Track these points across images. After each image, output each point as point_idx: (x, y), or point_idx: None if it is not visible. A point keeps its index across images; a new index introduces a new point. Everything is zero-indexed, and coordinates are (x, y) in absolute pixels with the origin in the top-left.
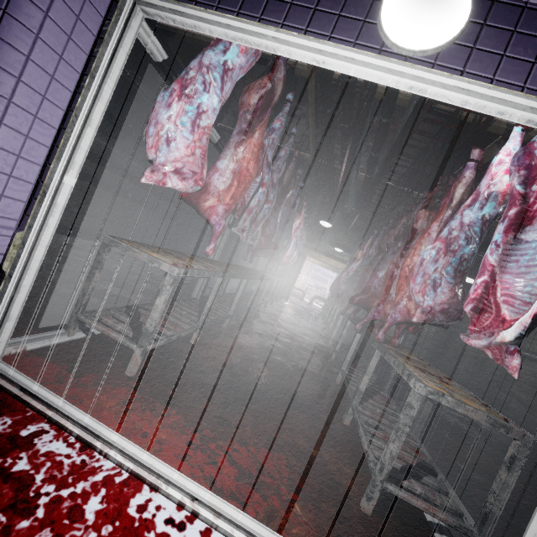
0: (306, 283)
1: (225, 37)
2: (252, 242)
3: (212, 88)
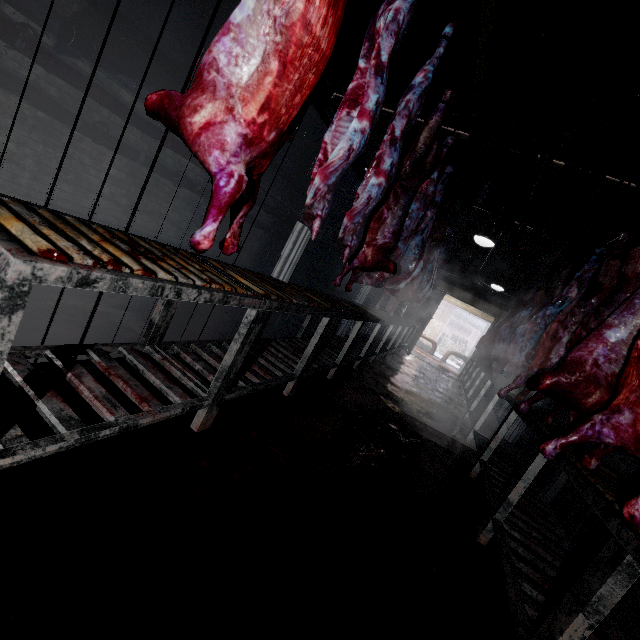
0: (440, 331)
1: None
2: (342, 252)
3: None
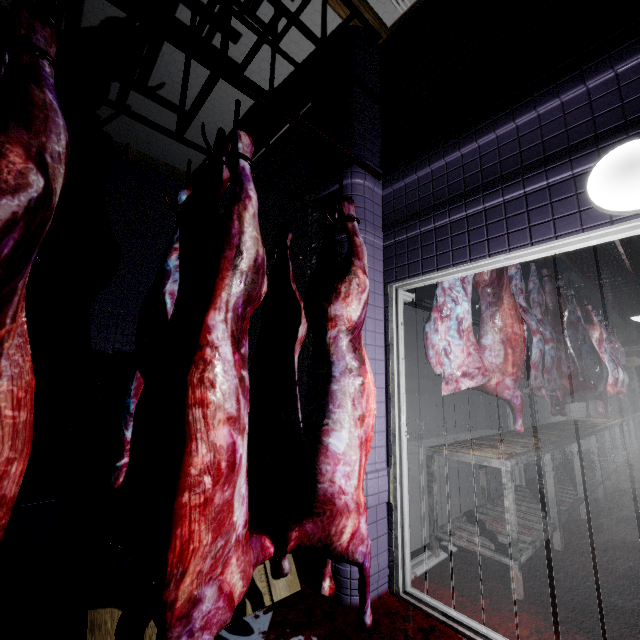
0: None
1: (465, 274)
2: (554, 394)
3: (461, 300)
